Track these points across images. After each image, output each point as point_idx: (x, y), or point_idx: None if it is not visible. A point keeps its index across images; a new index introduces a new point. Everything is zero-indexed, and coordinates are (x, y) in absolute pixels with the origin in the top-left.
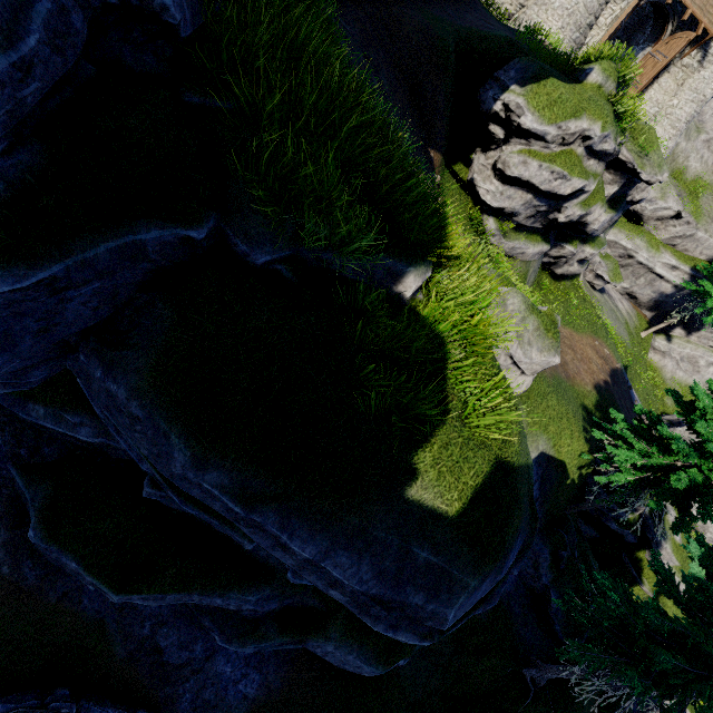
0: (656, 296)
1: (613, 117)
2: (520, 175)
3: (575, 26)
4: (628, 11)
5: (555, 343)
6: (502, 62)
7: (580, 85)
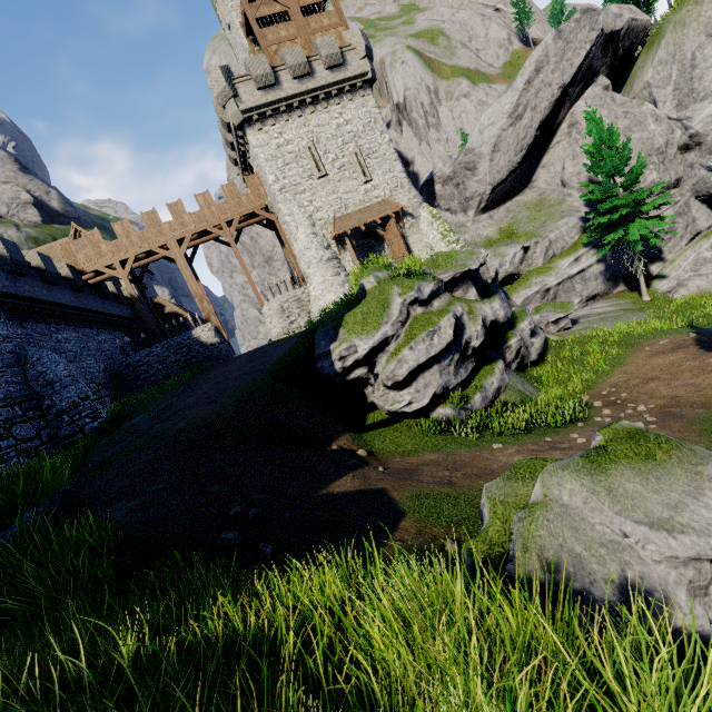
0: (602, 278)
1: (407, 279)
2: (408, 369)
3: (340, 285)
4: (353, 252)
5: (682, 453)
6: (314, 345)
7: (367, 295)
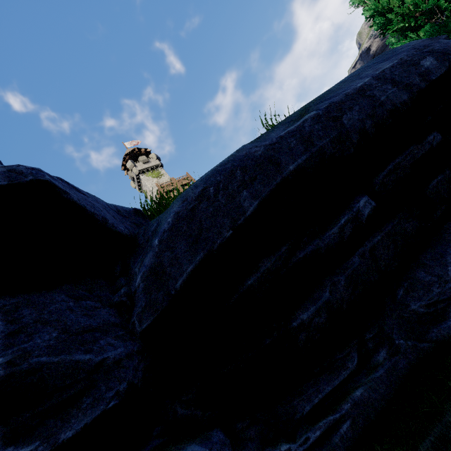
0: None
1: None
2: None
3: None
4: None
5: None
6: None
7: None
